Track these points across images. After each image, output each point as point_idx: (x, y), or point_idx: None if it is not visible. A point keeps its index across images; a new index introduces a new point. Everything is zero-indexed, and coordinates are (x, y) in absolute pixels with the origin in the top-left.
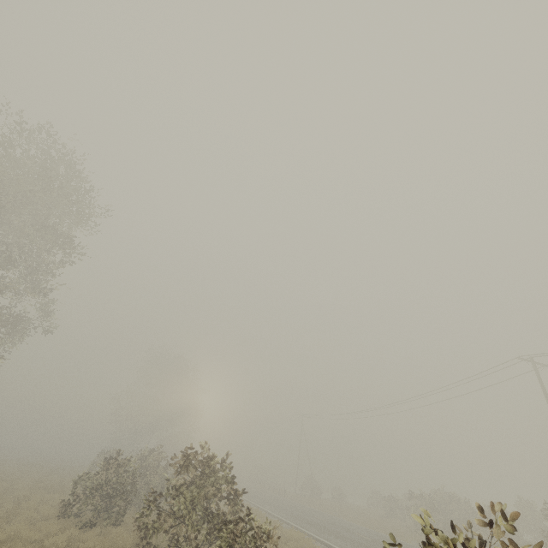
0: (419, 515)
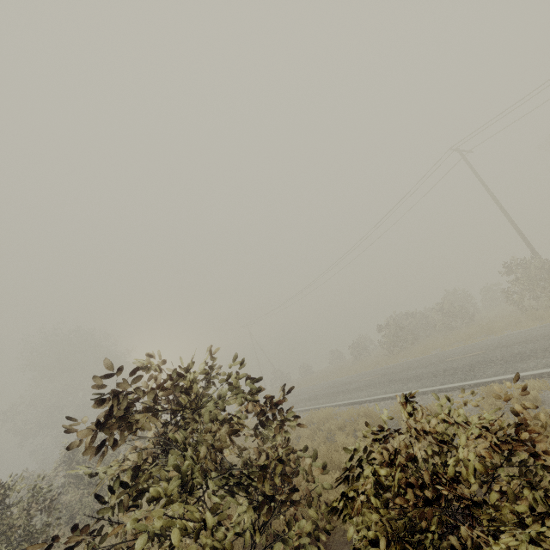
0: (391, 339)
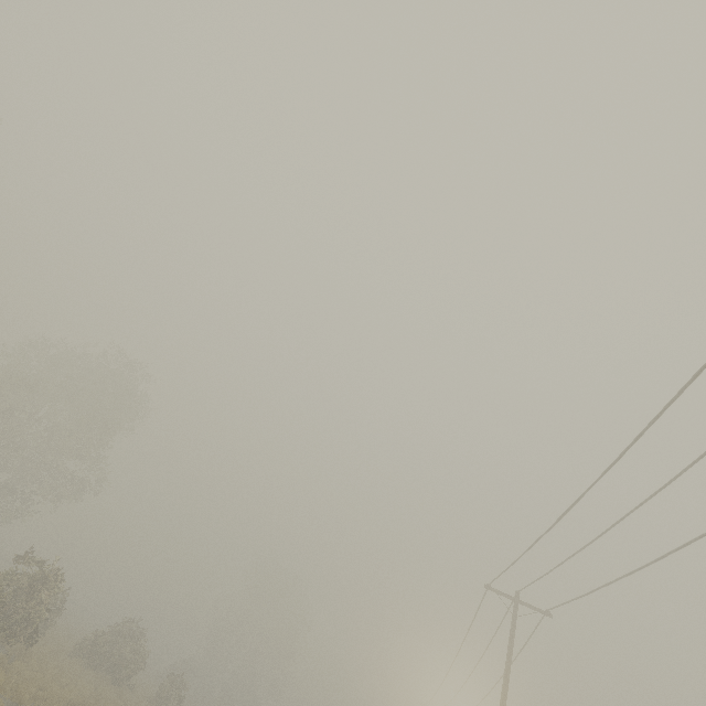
0: None
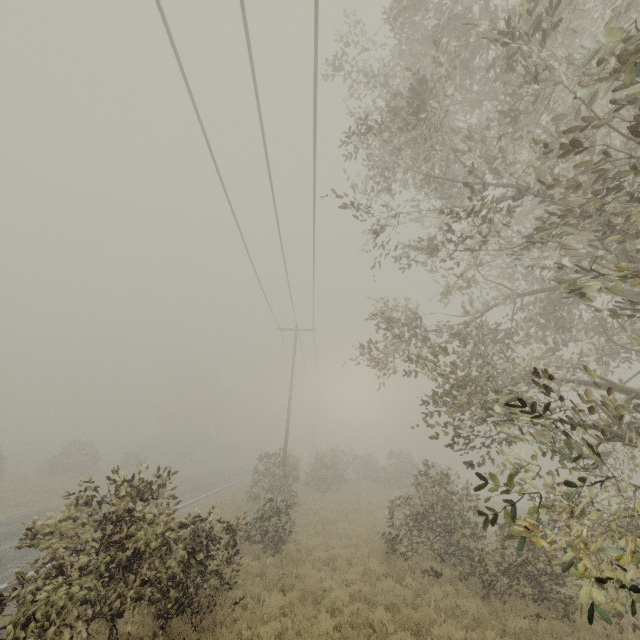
0: None
